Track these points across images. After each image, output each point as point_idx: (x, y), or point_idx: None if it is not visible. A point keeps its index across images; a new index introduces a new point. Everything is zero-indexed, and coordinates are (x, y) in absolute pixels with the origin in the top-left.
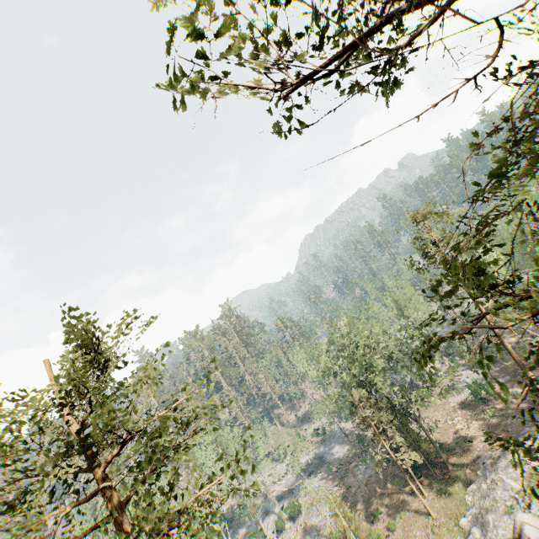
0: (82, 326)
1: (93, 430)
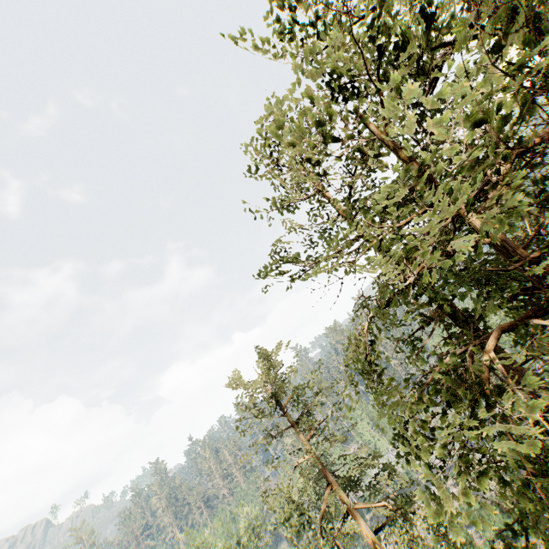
0: (264, 351)
1: (278, 389)
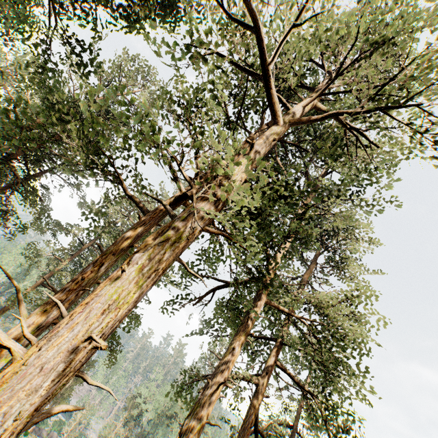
0: None
1: None
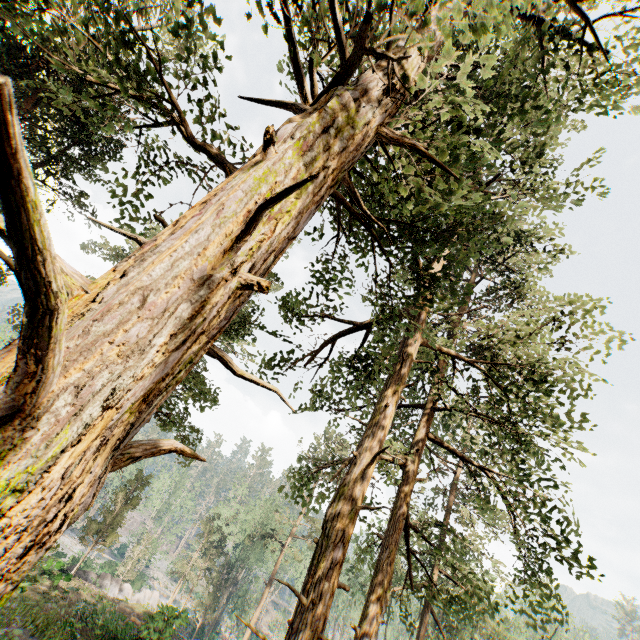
0: None
1: None
